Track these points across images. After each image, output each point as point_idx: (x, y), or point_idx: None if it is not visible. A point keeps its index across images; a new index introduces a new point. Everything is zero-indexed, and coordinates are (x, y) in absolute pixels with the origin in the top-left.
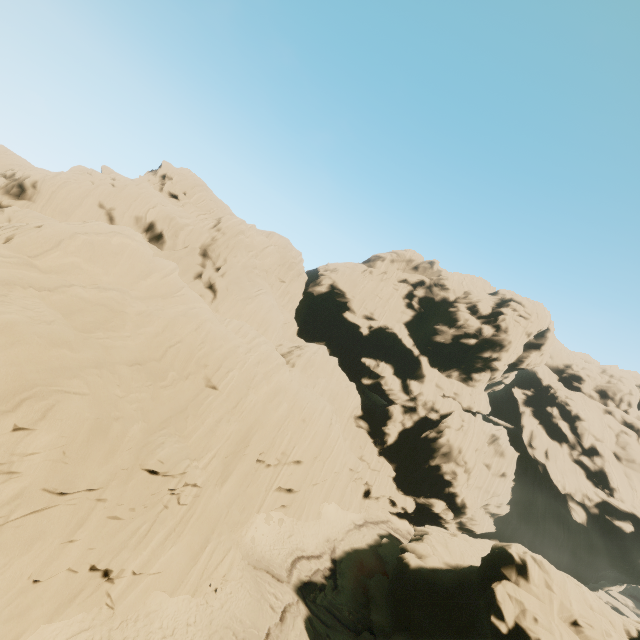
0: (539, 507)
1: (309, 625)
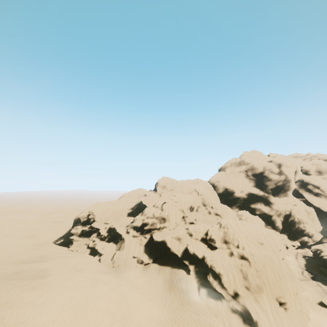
0: None
1: (324, 284)
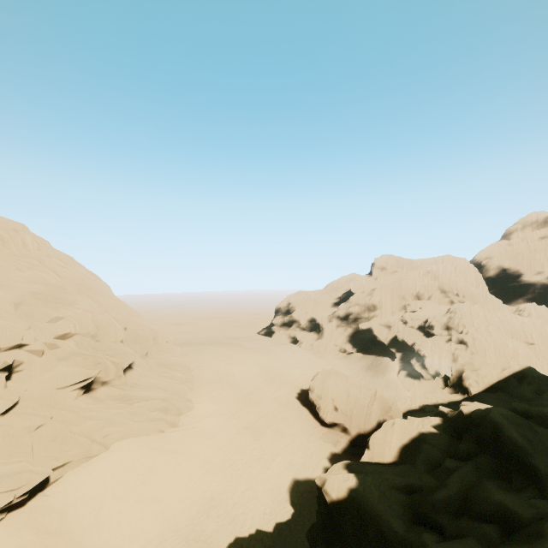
0: None
1: None
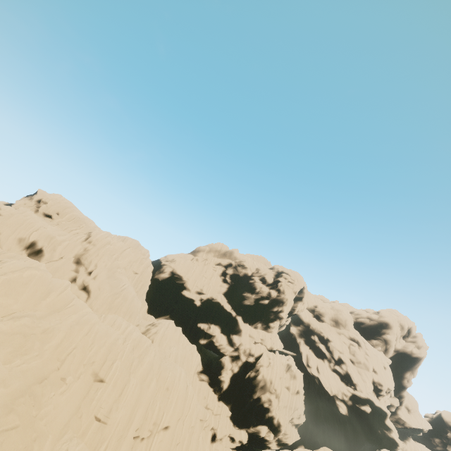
0: (321, 410)
1: None
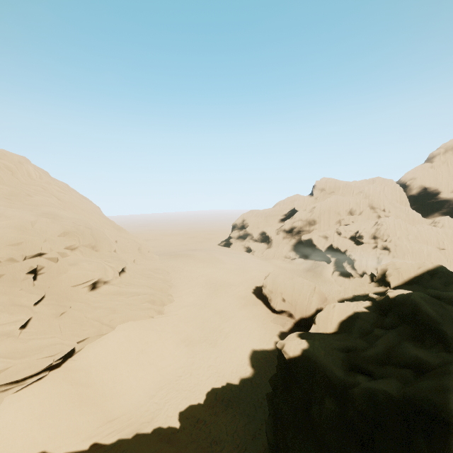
0: None
1: None
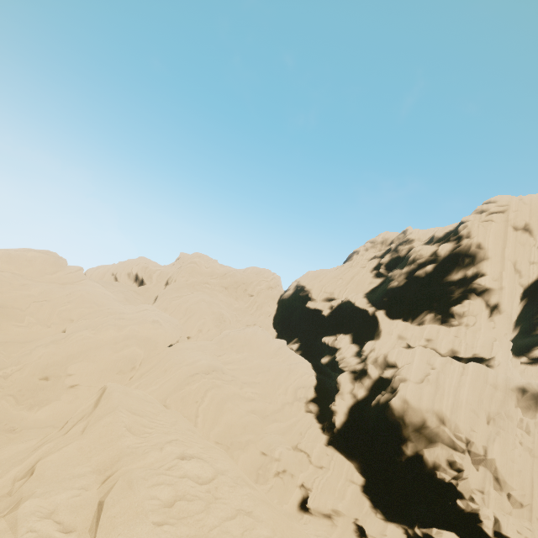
0: None
1: None
